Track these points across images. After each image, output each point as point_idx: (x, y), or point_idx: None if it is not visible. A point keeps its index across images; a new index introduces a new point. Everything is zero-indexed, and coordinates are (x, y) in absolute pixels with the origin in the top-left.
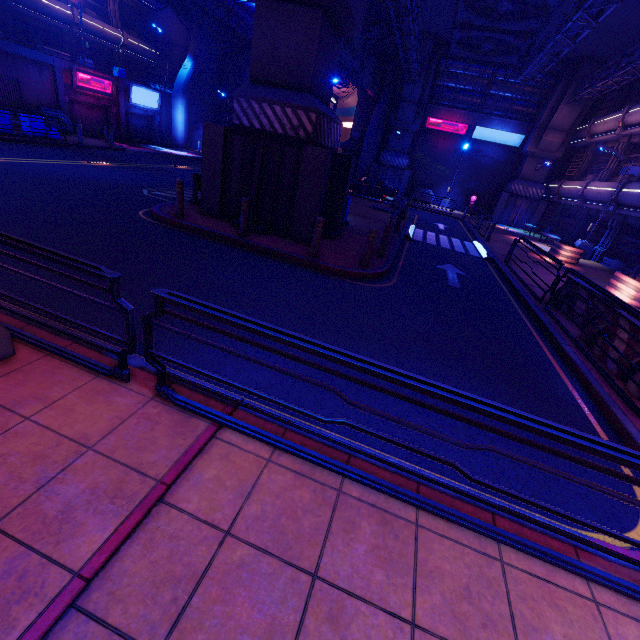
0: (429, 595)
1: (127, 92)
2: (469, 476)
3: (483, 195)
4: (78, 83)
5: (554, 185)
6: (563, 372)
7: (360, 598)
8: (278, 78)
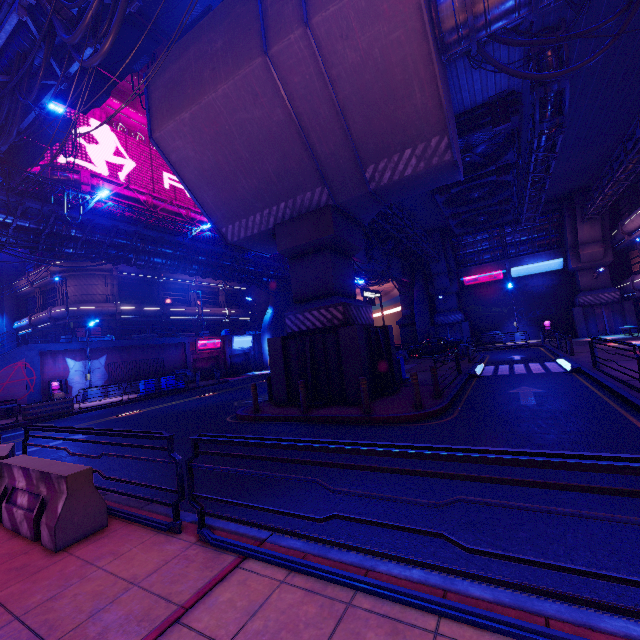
0: None
1: (230, 342)
2: (462, 545)
3: (555, 317)
4: (199, 347)
5: (626, 283)
6: None
7: None
8: (312, 295)
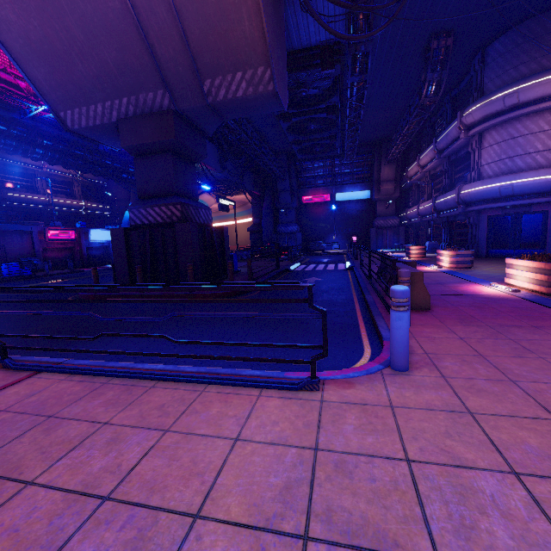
0: (130, 411)
1: (87, 235)
2: (173, 340)
3: (360, 234)
4: (50, 237)
5: (403, 214)
6: (360, 311)
7: (76, 420)
8: (155, 193)
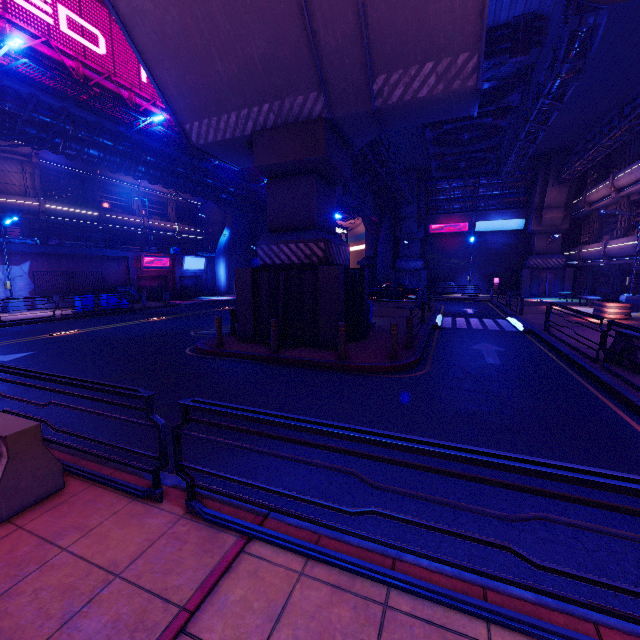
0: None
1: (181, 263)
2: (532, 561)
3: (504, 275)
4: (145, 264)
5: (573, 252)
6: None
7: None
8: (290, 225)
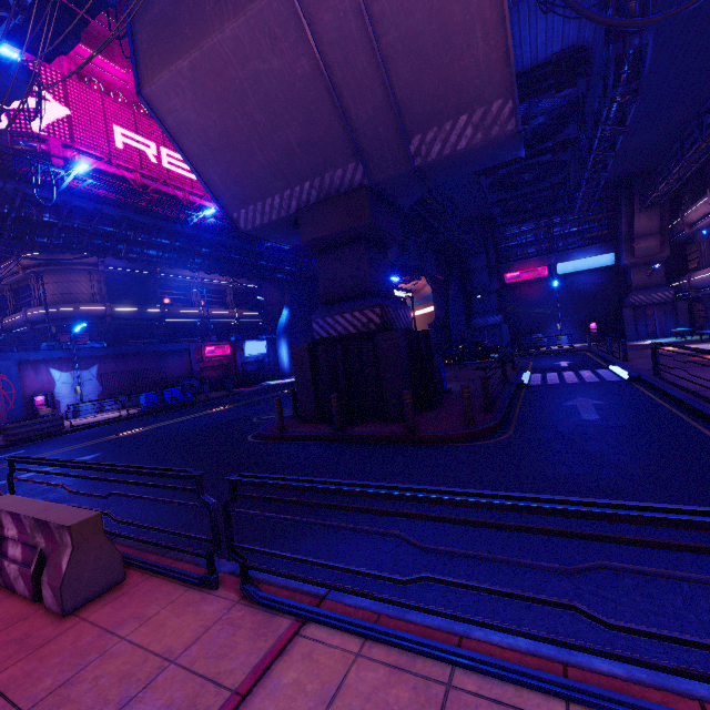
0: None
1: (242, 348)
2: (602, 620)
3: (602, 319)
4: (206, 355)
5: (681, 282)
6: None
7: None
8: (343, 295)
